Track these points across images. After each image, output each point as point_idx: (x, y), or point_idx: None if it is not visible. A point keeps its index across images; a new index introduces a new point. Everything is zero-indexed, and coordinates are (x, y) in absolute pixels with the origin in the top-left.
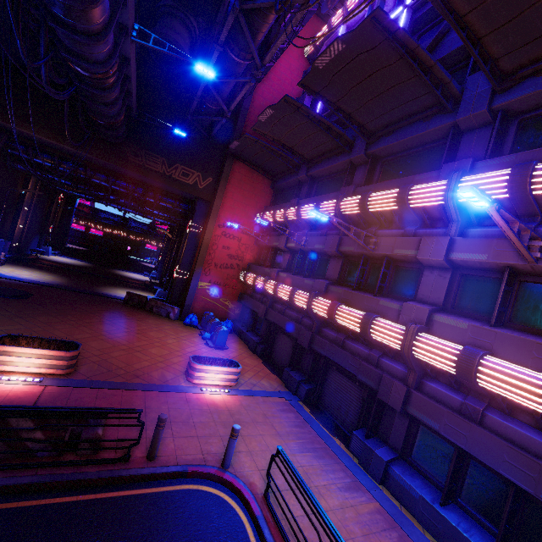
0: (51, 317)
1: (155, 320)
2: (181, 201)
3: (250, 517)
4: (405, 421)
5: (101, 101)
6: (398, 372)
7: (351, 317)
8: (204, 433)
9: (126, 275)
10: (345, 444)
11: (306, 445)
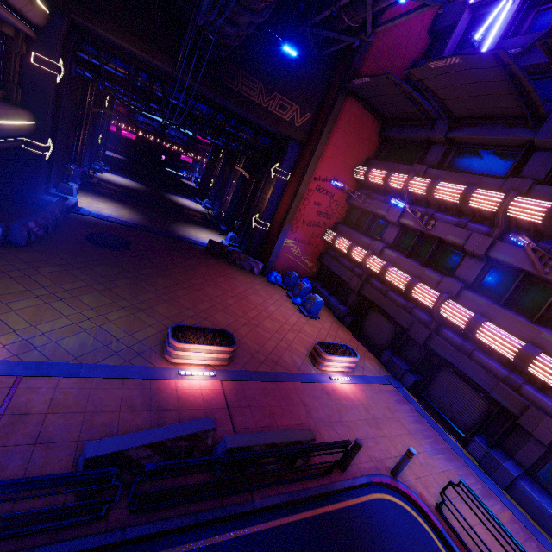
0: (164, 278)
1: (243, 277)
2: (264, 134)
3: (430, 526)
4: (541, 448)
5: (238, 21)
6: (546, 406)
7: (502, 341)
8: (360, 435)
9: (182, 203)
10: (460, 442)
11: (434, 446)
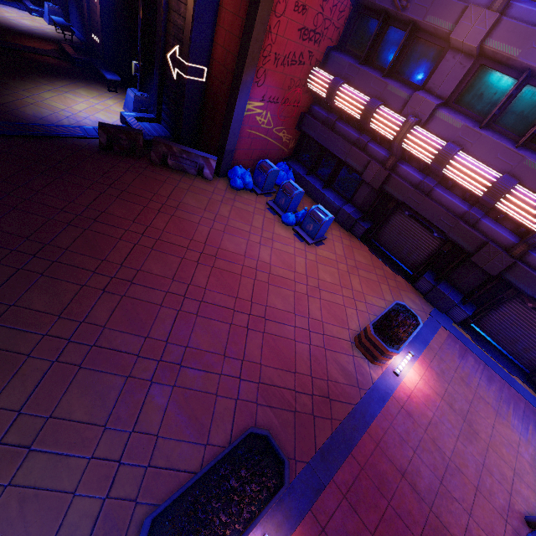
0: (45, 281)
1: (193, 194)
2: None
3: None
4: None
5: None
6: None
7: None
8: (473, 474)
9: None
10: (527, 384)
11: (519, 414)
